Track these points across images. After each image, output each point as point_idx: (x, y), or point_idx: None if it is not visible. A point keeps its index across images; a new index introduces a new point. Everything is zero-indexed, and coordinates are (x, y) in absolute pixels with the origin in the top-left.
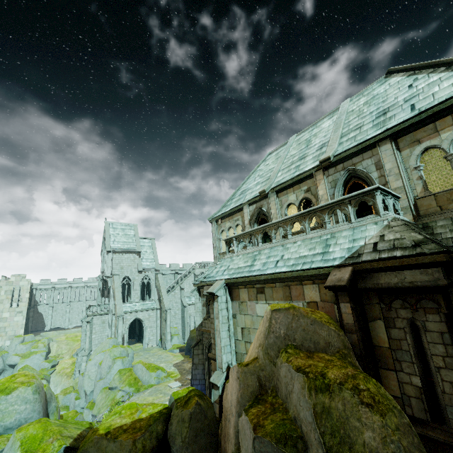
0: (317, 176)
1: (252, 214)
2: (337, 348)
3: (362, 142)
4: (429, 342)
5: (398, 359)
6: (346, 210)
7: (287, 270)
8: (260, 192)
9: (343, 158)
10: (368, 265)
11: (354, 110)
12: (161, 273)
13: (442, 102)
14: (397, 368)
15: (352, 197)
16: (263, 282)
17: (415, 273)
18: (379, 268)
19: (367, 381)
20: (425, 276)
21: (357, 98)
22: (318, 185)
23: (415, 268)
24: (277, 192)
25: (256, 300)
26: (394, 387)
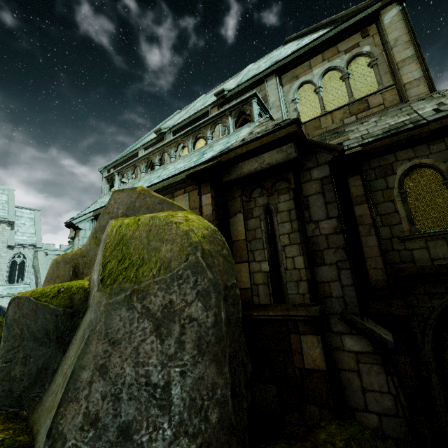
0: (212, 113)
1: None
2: None
3: (253, 77)
4: (279, 223)
5: (252, 250)
6: (227, 122)
7: (158, 181)
8: (156, 131)
9: (236, 93)
10: (233, 154)
11: (255, 68)
12: (43, 251)
13: (316, 40)
14: (250, 259)
15: (233, 108)
16: None
17: (272, 154)
18: (243, 155)
19: (190, 214)
20: (280, 154)
21: (259, 62)
22: None
23: (273, 148)
24: (174, 133)
25: None
26: (246, 279)
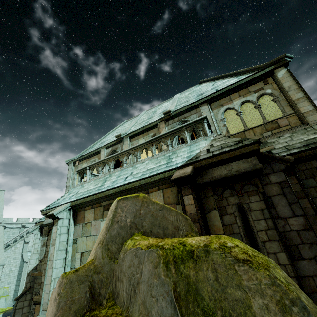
0: (161, 125)
1: (107, 155)
2: (185, 232)
3: (191, 103)
4: (254, 220)
5: None
6: (184, 135)
7: (136, 179)
8: (117, 136)
9: (179, 113)
10: (205, 162)
11: (183, 96)
12: (3, 225)
13: (233, 84)
14: None
15: (188, 125)
16: (111, 197)
17: (239, 163)
18: (213, 163)
19: (232, 239)
20: (246, 164)
21: (184, 93)
22: (161, 131)
23: (238, 159)
24: (130, 137)
25: (102, 218)
26: None
